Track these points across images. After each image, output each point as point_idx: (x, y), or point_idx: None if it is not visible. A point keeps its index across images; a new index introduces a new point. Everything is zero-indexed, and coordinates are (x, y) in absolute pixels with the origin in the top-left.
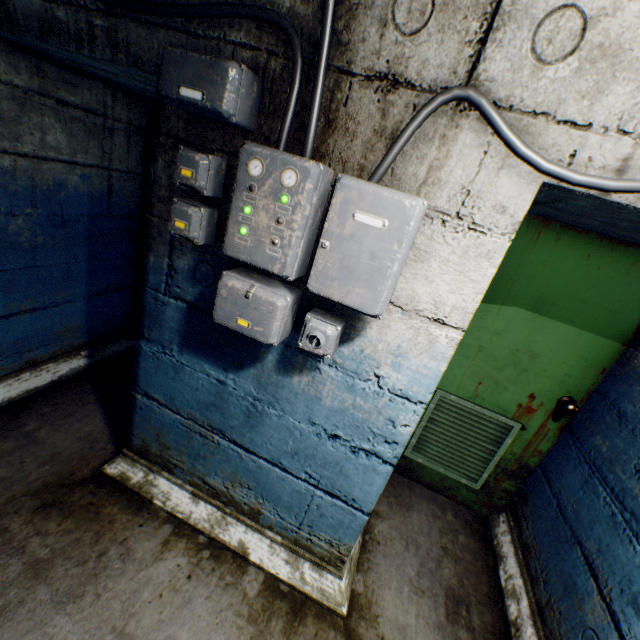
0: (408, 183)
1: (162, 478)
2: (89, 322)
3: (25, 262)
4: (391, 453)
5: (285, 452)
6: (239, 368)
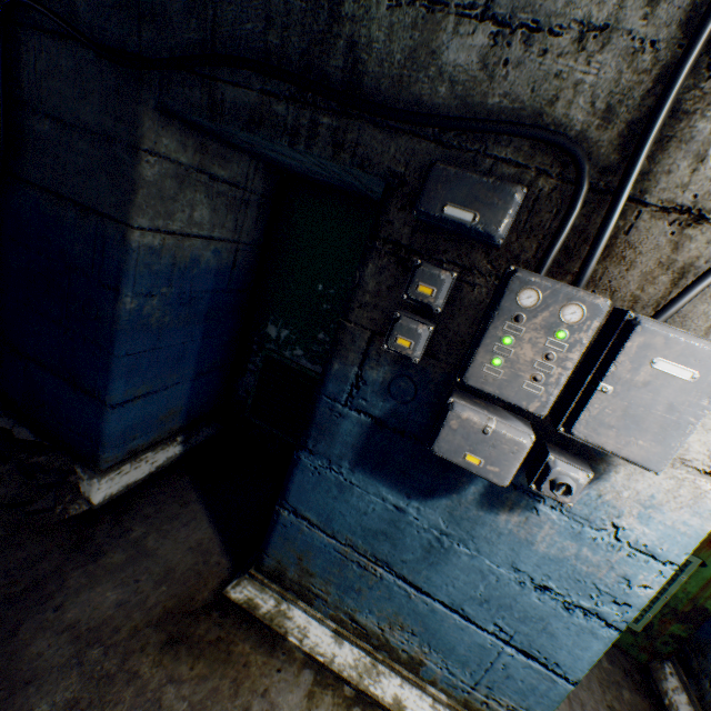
0: (694, 321)
1: (297, 609)
2: (189, 404)
3: (150, 344)
4: (619, 616)
5: (471, 597)
6: (427, 496)
